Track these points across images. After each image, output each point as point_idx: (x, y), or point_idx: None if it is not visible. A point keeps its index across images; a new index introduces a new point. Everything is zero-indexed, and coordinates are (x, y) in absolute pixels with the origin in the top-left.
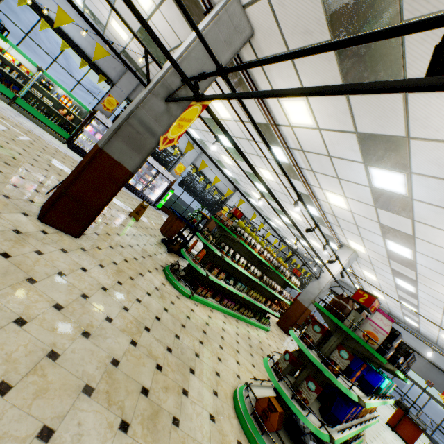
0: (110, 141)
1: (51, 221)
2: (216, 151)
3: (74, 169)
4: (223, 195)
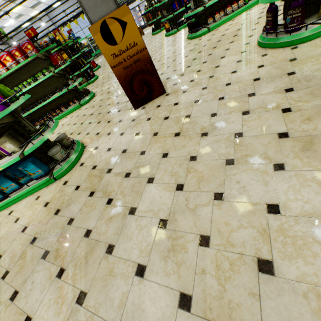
0: None
1: None
2: None
3: None
4: None
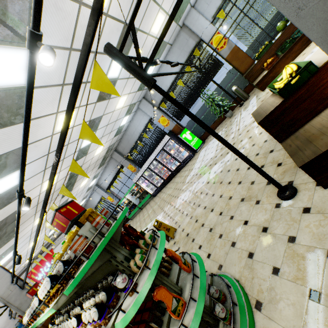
0: None
1: None
2: (123, 109)
3: None
4: (194, 52)
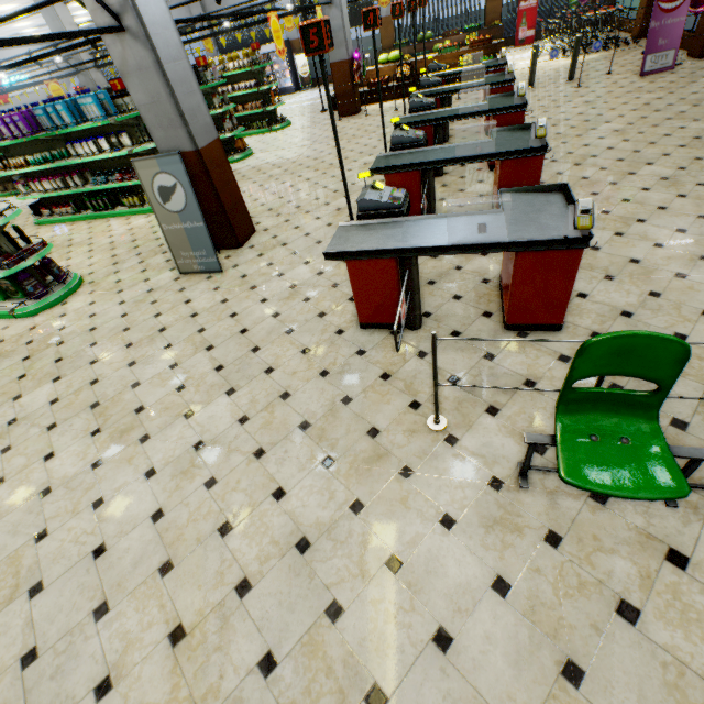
0: None
1: None
2: None
3: None
4: None
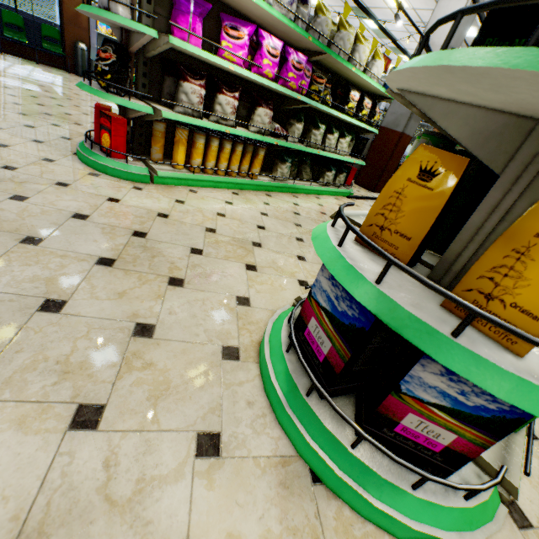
0: (408, 125)
1: (376, 190)
2: None
3: (372, 152)
4: None
